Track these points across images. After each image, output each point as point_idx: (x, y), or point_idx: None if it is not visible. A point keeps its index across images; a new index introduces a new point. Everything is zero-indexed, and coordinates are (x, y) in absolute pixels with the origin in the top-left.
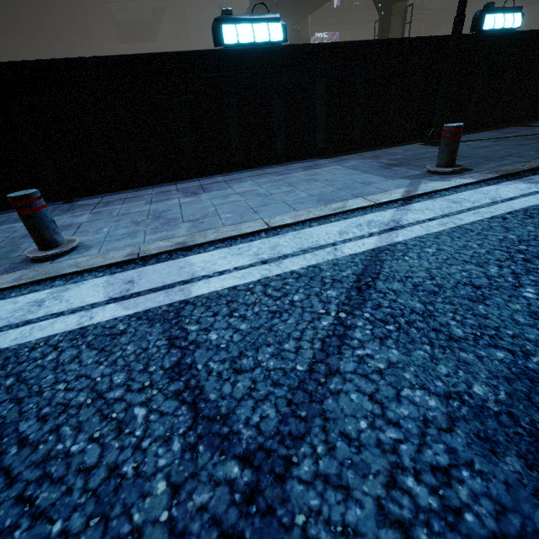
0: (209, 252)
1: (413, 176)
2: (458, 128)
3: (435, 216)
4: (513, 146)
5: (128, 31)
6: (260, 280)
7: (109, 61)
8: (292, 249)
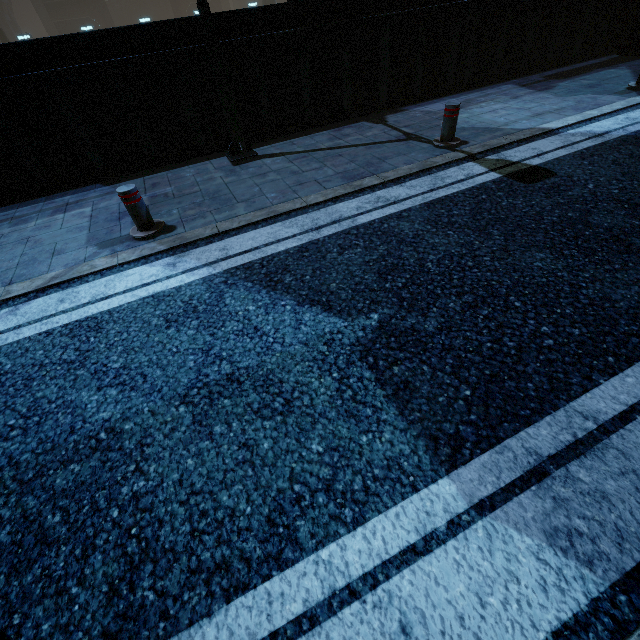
0: None
1: (112, 241)
2: (124, 195)
3: (9, 328)
4: (286, 175)
5: None
6: None
7: None
8: None
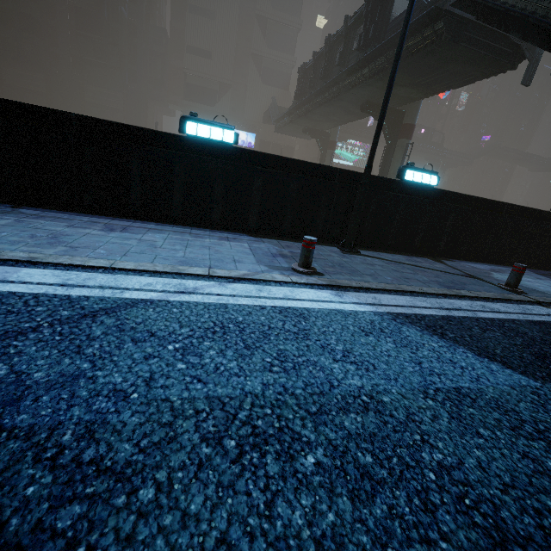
0: (46, 269)
1: (277, 267)
2: (310, 241)
3: (226, 294)
4: (390, 270)
5: (194, 93)
6: (38, 294)
7: (90, 120)
8: (96, 284)
